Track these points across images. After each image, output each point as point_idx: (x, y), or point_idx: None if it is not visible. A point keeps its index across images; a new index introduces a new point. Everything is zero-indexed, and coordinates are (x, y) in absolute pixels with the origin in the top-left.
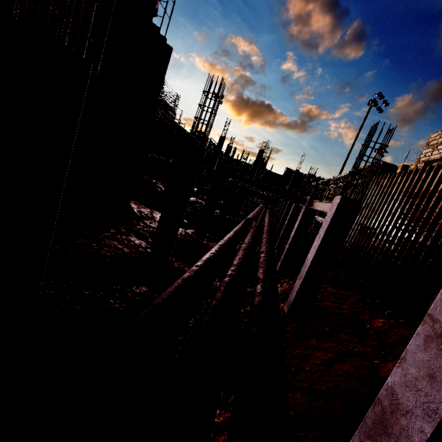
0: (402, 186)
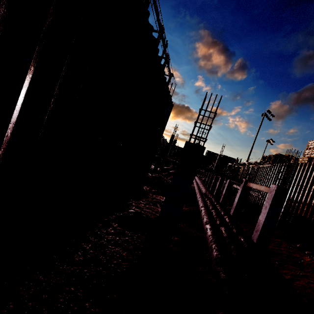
0: (297, 172)
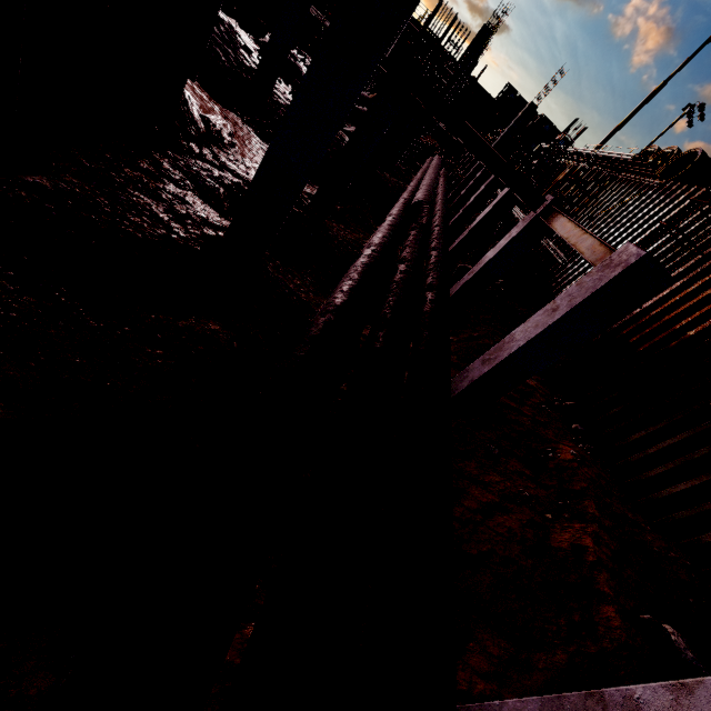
0: None
